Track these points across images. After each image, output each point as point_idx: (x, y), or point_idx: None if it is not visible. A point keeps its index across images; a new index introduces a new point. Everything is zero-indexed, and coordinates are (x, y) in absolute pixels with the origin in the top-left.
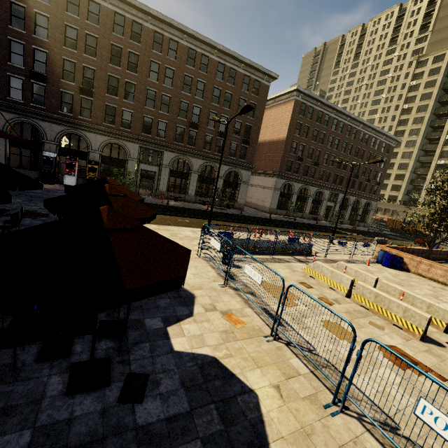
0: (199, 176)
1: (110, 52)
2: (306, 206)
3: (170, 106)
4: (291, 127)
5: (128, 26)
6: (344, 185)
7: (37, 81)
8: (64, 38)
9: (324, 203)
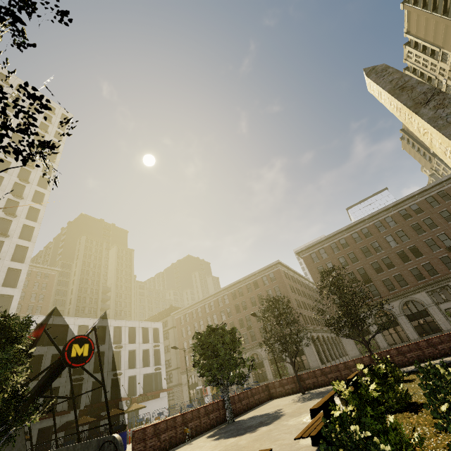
0: (270, 359)
1: (207, 321)
2: (404, 330)
3: (235, 326)
4: (314, 276)
5: (209, 306)
6: (445, 269)
7: (191, 353)
8: (195, 329)
9: (432, 310)
